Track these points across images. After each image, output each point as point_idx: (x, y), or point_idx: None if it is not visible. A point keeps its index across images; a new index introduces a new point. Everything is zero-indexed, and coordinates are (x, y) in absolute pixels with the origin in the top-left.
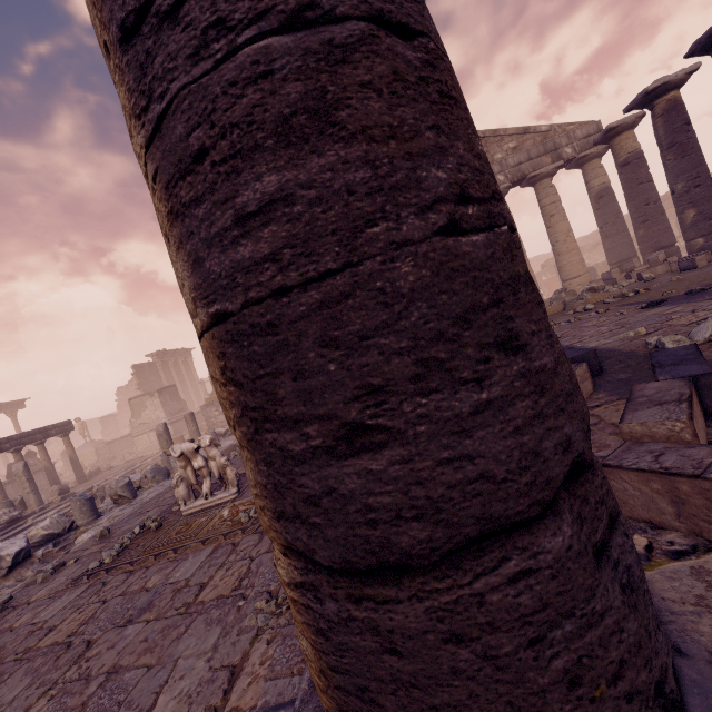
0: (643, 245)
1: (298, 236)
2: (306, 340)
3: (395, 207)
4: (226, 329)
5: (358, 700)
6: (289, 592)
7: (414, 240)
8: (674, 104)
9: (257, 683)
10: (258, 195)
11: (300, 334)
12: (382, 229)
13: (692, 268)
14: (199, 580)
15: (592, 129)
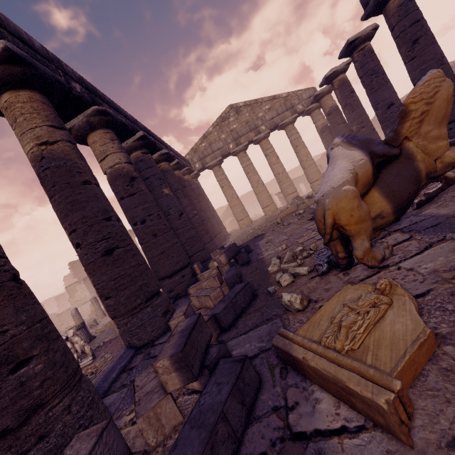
0: None
1: None
2: None
3: None
4: None
5: None
6: None
7: None
8: (343, 82)
9: None
10: None
11: None
12: None
13: None
14: None
15: (311, 92)
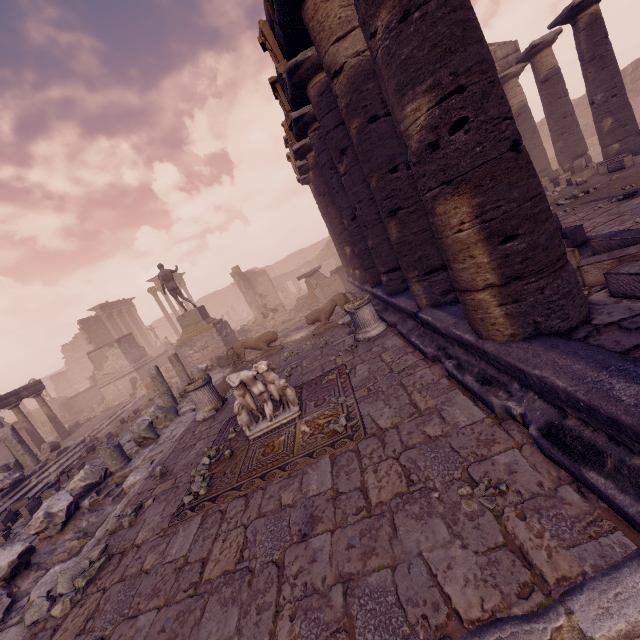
0: (561, 155)
1: None
2: None
3: None
4: None
5: None
6: None
7: None
8: (595, 17)
9: (558, 553)
10: None
11: None
12: None
13: (620, 169)
14: (350, 486)
15: (510, 49)
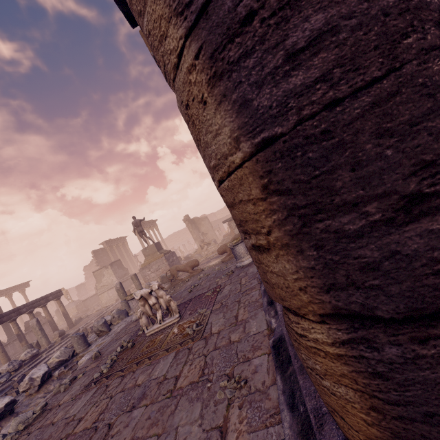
0: None
1: (345, 56)
2: (362, 136)
3: (420, 22)
4: (273, 150)
5: (425, 425)
6: (333, 350)
7: (437, 46)
8: None
9: (242, 436)
10: (307, 32)
11: (357, 132)
12: (413, 40)
13: None
14: (173, 374)
15: None
